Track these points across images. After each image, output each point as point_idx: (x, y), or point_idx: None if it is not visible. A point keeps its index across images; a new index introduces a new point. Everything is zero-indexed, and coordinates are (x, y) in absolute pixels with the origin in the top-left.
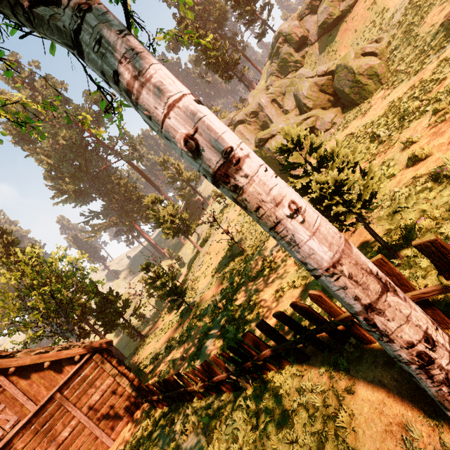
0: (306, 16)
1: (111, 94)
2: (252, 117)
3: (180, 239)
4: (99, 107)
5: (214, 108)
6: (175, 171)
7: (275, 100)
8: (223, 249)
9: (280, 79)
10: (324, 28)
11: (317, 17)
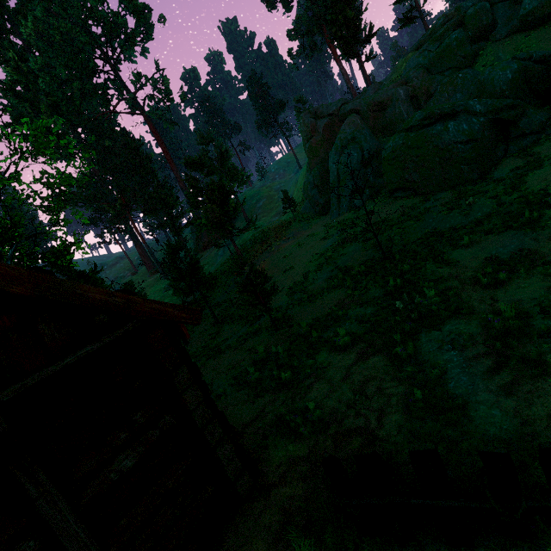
0: (499, 2)
1: (160, 16)
2: (375, 110)
3: (220, 238)
4: (136, 23)
5: (301, 97)
6: (218, 158)
7: (417, 98)
8: (311, 262)
9: (430, 74)
10: (526, 21)
11: (523, 3)
